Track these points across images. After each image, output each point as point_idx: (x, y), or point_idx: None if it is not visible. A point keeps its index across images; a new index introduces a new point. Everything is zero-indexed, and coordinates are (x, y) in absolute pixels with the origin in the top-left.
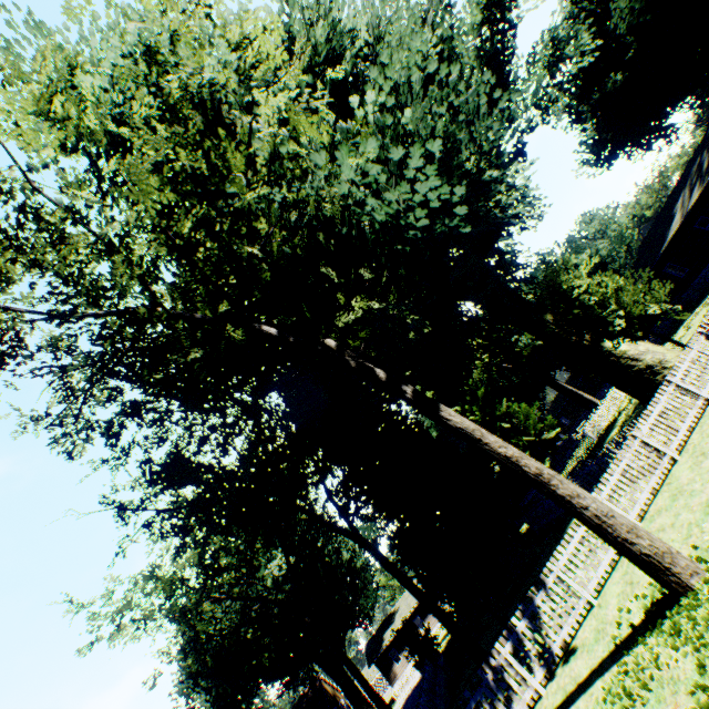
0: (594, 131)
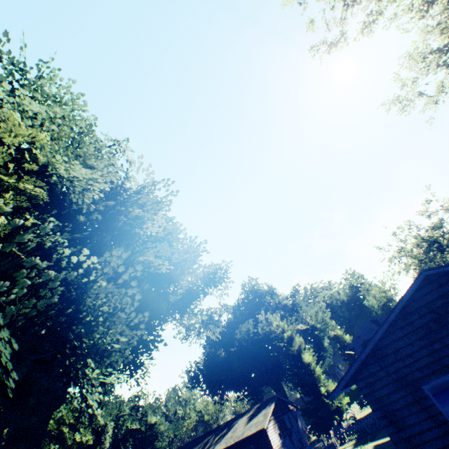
0: (204, 361)
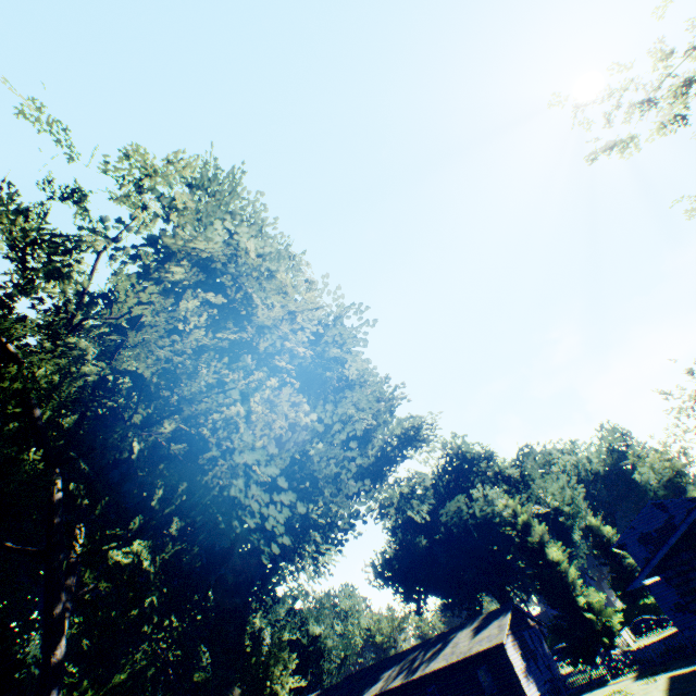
0: (393, 552)
